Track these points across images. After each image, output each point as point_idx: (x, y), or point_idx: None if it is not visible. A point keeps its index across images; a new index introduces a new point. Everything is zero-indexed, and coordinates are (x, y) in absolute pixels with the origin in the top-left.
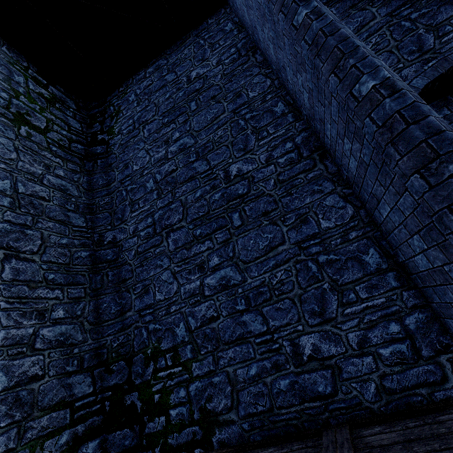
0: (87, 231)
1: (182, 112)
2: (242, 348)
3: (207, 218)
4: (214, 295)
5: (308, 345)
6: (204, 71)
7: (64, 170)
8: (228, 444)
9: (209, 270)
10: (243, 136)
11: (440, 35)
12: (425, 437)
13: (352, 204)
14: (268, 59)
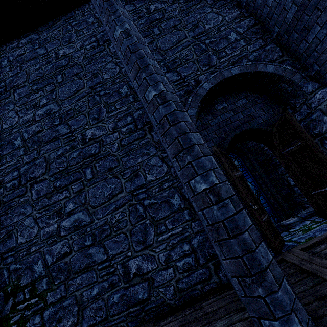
0: None
1: (50, 83)
2: (88, 275)
3: (66, 172)
4: (68, 235)
5: (134, 266)
6: (70, 51)
7: None
8: None
9: (65, 215)
10: (97, 108)
11: (220, 57)
12: (190, 321)
13: (167, 164)
14: (116, 52)
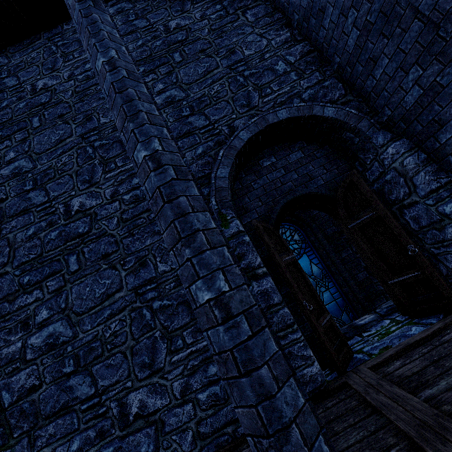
0: None
1: (22, 128)
2: (65, 420)
3: (39, 261)
4: (37, 358)
5: (135, 403)
6: (53, 82)
7: None
8: None
9: (34, 327)
10: (89, 165)
11: (263, 95)
12: None
13: None
14: None
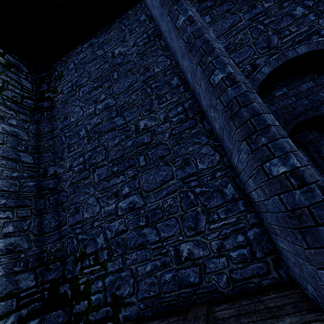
0: (34, 166)
1: (108, 80)
2: (142, 252)
3: (122, 159)
4: (124, 215)
5: (185, 250)
6: (124, 49)
7: (16, 120)
8: (130, 318)
9: (121, 197)
10: (149, 100)
11: (282, 37)
12: (250, 311)
13: (219, 153)
14: (168, 45)
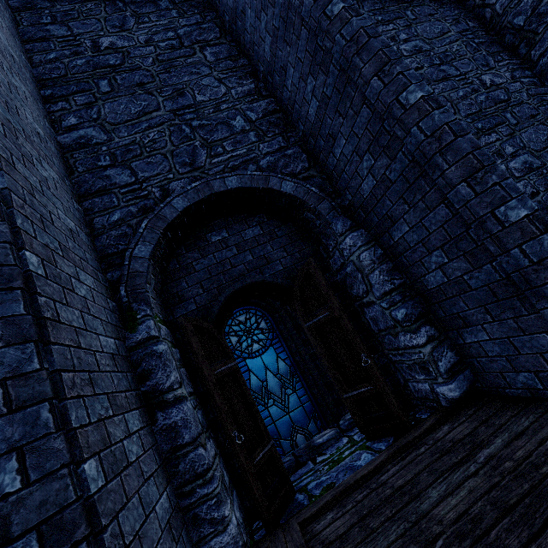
0: None
1: None
2: None
3: None
4: None
5: None
6: None
7: None
8: None
9: None
10: None
11: (212, 154)
12: None
13: None
14: None
